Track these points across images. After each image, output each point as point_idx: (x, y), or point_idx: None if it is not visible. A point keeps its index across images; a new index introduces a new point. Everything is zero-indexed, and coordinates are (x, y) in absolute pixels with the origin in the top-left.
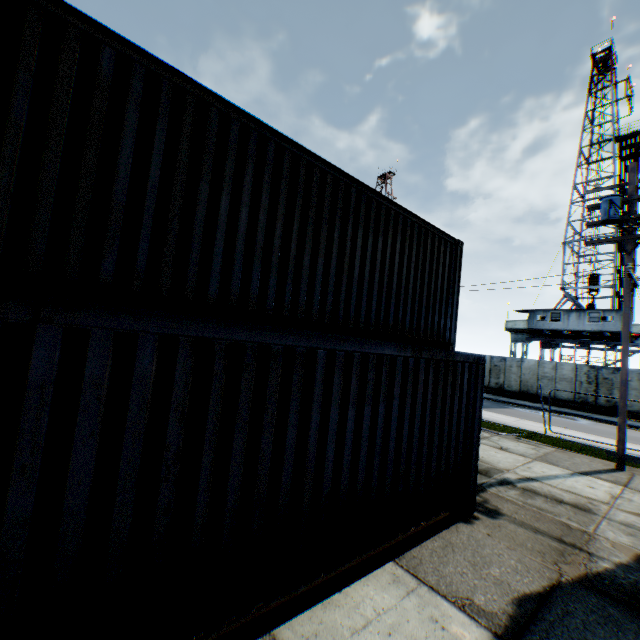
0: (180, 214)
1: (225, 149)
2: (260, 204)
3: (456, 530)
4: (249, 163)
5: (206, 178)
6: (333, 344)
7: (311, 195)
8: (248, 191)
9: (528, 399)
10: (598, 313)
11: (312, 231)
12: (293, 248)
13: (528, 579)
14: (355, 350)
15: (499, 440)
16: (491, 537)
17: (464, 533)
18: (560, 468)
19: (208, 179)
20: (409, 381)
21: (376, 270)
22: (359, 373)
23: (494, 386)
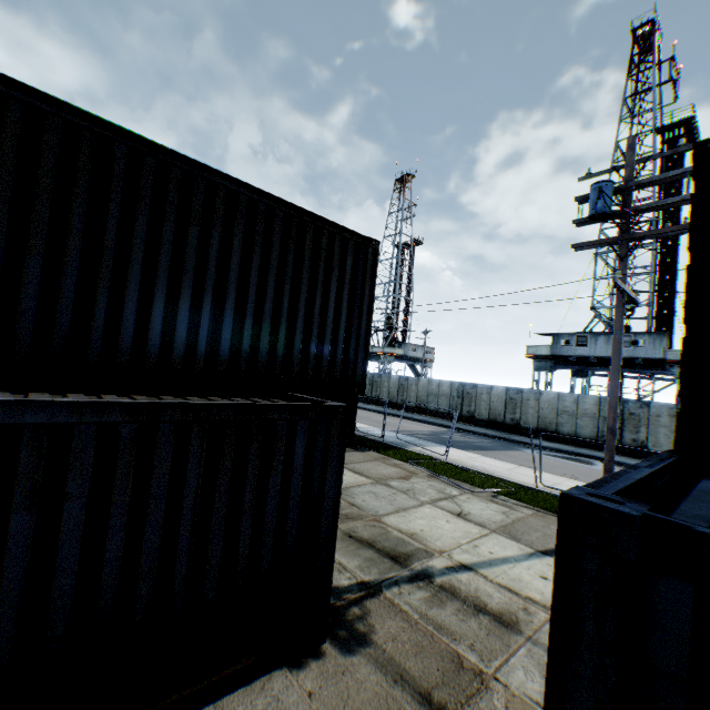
0: None
1: None
2: None
3: (260, 687)
4: None
5: None
6: None
7: (2, 147)
8: None
9: (546, 438)
10: (629, 336)
11: (8, 208)
12: None
13: None
14: None
15: (467, 500)
16: (310, 700)
17: (269, 694)
18: (521, 544)
19: None
20: (122, 463)
21: (185, 277)
22: None
23: (510, 422)
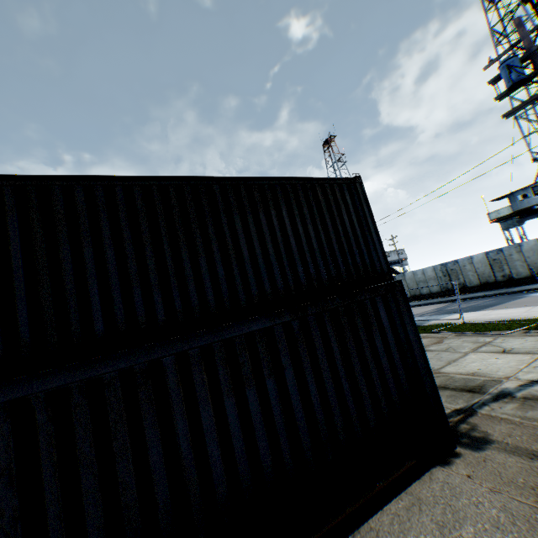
0: (49, 279)
1: (75, 212)
2: (123, 239)
3: (429, 479)
4: (102, 212)
5: (64, 242)
6: (180, 346)
7: (172, 210)
8: (108, 234)
9: None
10: None
11: (184, 239)
12: (169, 261)
13: (511, 536)
14: (212, 341)
15: (502, 341)
16: (471, 479)
17: (438, 481)
18: None
19: (67, 241)
20: (300, 344)
21: (267, 242)
22: (227, 360)
23: (501, 279)
